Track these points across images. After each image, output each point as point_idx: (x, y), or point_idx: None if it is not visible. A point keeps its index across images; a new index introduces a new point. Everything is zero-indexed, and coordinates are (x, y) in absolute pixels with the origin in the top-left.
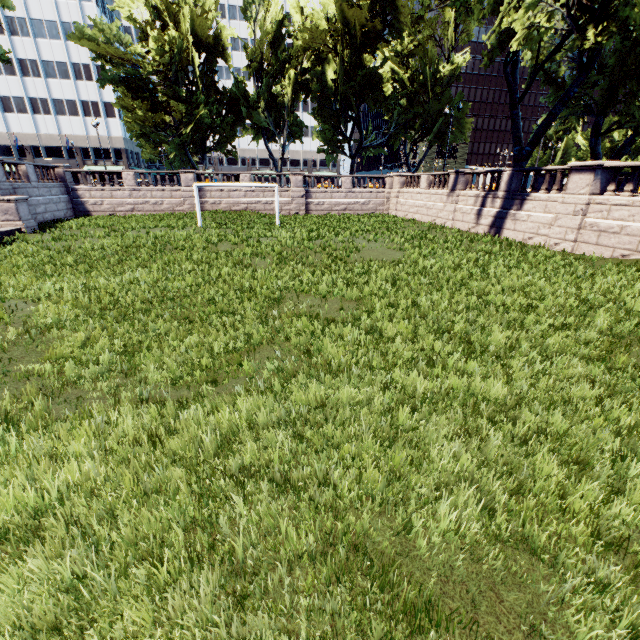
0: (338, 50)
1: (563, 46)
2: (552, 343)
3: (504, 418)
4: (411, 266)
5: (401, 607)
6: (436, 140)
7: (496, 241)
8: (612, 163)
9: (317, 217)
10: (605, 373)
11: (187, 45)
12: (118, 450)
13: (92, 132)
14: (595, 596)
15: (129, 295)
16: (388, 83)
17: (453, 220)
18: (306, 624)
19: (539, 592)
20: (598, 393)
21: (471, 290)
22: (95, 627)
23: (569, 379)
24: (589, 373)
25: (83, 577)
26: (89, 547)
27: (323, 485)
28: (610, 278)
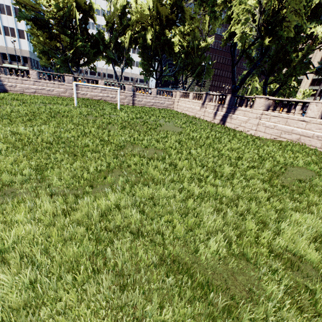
0: (153, 25)
1: (255, 43)
2: (249, 173)
3: (232, 205)
4: (187, 135)
5: (196, 285)
6: (197, 77)
7: (223, 127)
8: (272, 97)
9: (138, 107)
10: (269, 187)
11: (73, 7)
12: (44, 219)
13: (9, 45)
14: (272, 275)
15: (39, 138)
16: (176, 46)
17: (204, 116)
18: (155, 295)
19: (251, 275)
20: (267, 195)
21: (214, 148)
22: (45, 306)
23: (256, 189)
24: (263, 187)
25: (34, 283)
26: (36, 267)
27: (155, 234)
28: (270, 147)
